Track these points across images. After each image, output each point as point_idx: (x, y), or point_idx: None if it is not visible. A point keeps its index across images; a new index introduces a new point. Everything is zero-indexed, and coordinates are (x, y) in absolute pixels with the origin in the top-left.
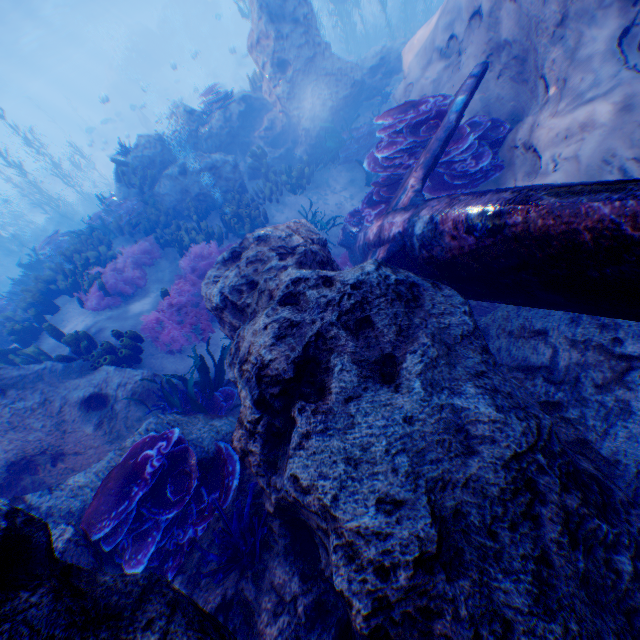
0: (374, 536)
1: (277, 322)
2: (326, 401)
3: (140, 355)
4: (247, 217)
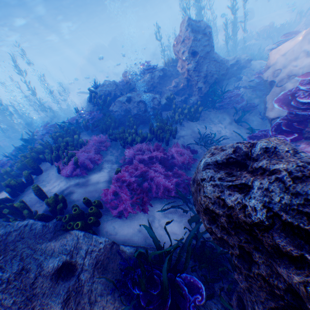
0: None
1: None
2: None
3: (98, 219)
4: (167, 130)
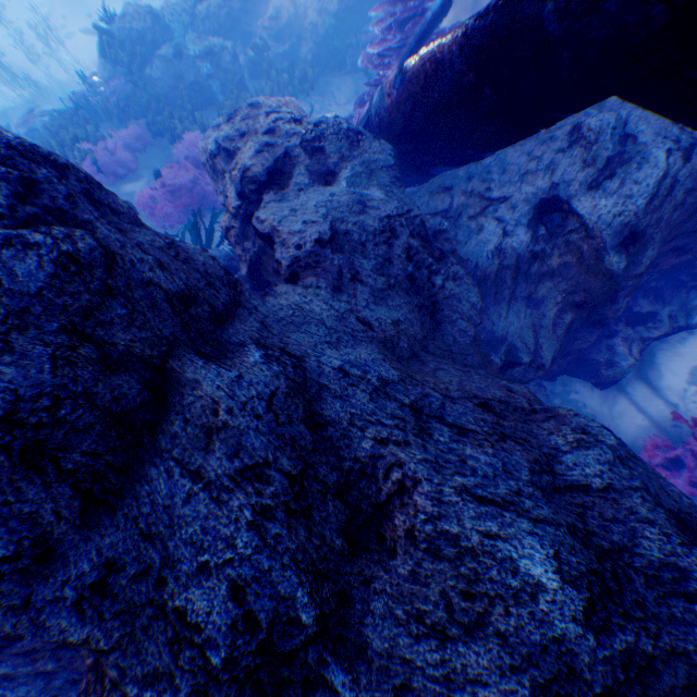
0: (298, 234)
1: (257, 143)
2: (285, 190)
3: None
4: None
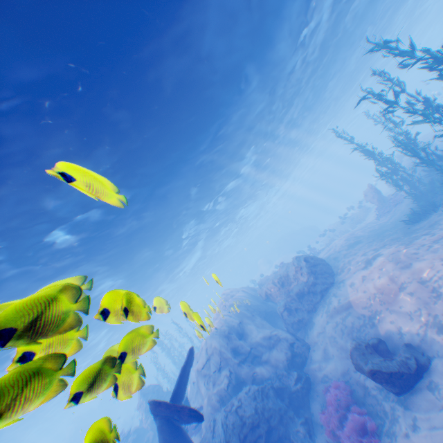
0: None
1: None
2: None
3: None
4: None
